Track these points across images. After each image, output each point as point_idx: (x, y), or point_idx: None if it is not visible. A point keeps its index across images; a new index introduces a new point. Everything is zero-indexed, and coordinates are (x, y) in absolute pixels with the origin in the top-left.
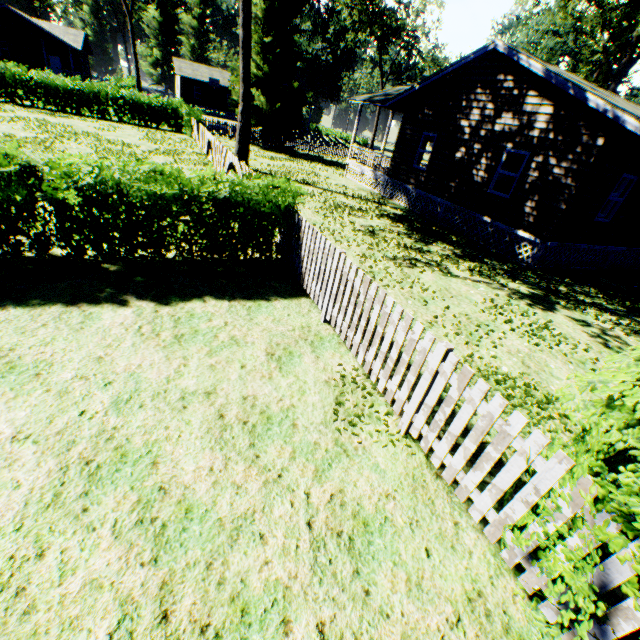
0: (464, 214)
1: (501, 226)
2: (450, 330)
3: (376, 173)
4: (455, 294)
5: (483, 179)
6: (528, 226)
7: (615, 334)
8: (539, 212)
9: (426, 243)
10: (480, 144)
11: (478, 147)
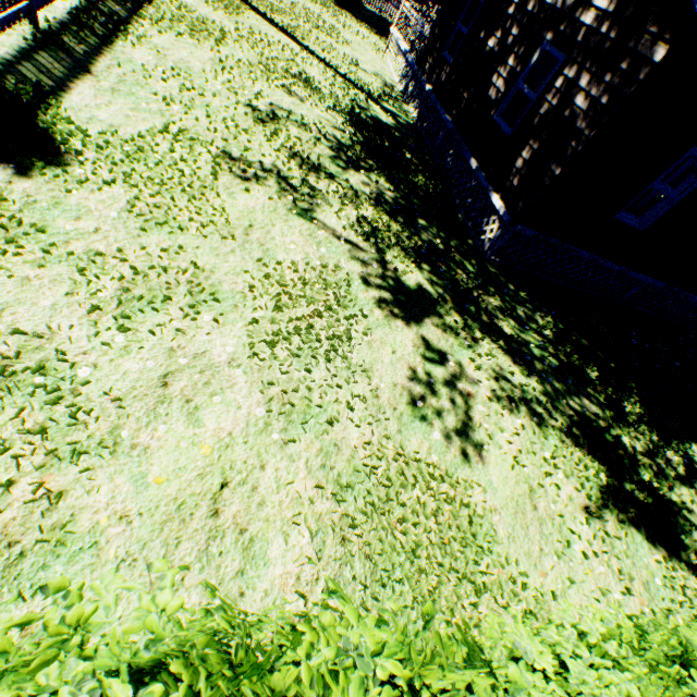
0: (460, 149)
1: (482, 180)
2: (113, 279)
3: (407, 55)
4: (254, 239)
5: (498, 94)
6: (508, 191)
7: (470, 391)
8: (529, 171)
9: (353, 166)
10: (520, 27)
11: (516, 32)
